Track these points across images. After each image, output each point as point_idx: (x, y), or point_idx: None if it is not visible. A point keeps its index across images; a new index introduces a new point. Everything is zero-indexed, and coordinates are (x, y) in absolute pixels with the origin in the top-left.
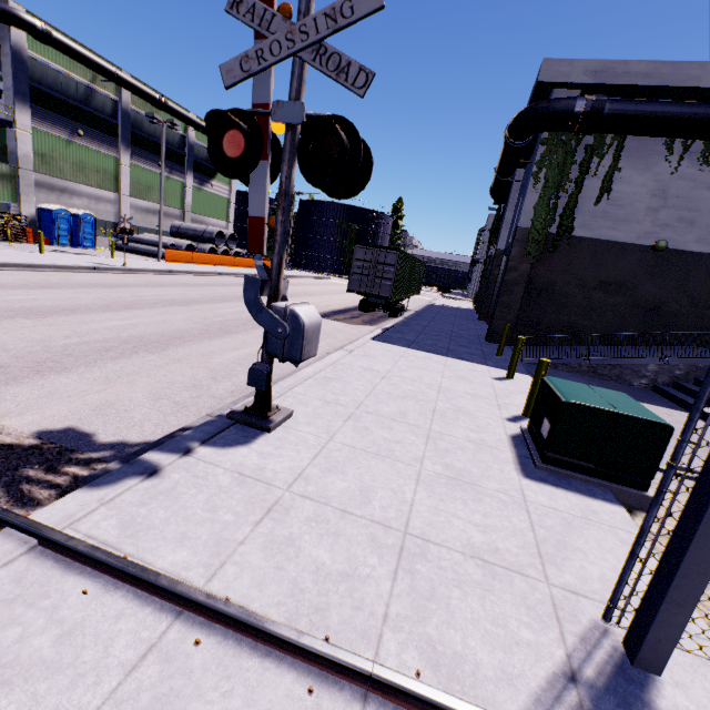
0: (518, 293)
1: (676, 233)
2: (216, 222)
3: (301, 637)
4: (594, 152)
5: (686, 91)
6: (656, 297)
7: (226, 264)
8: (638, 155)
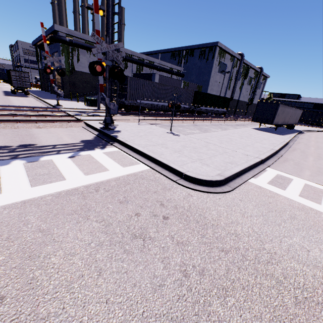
0: (68, 85)
1: None
2: None
3: (84, 108)
4: (73, 50)
5: (87, 40)
6: (95, 84)
7: None
8: (82, 52)
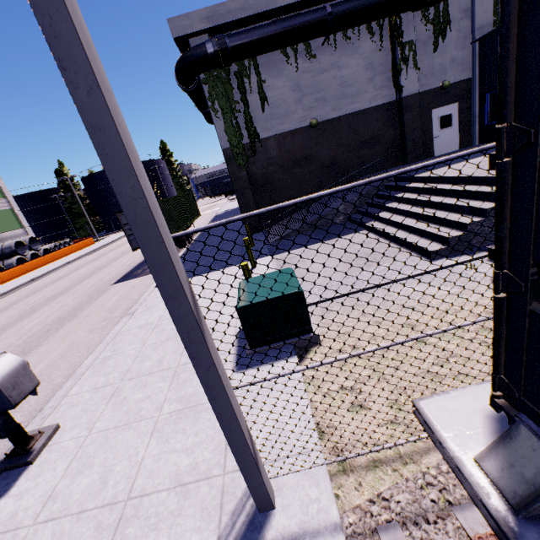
0: (249, 194)
1: (319, 110)
2: (12, 233)
3: None
4: (242, 75)
5: (273, 12)
6: (329, 156)
7: (39, 266)
8: (270, 67)
